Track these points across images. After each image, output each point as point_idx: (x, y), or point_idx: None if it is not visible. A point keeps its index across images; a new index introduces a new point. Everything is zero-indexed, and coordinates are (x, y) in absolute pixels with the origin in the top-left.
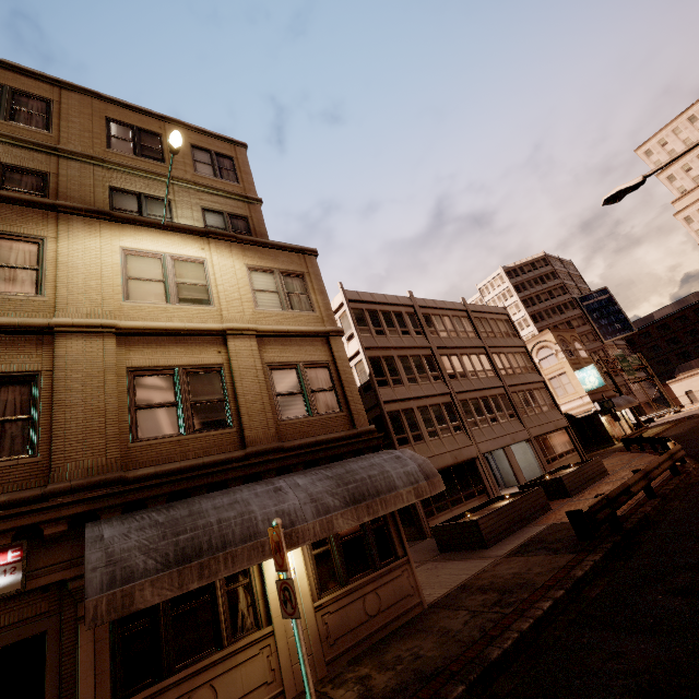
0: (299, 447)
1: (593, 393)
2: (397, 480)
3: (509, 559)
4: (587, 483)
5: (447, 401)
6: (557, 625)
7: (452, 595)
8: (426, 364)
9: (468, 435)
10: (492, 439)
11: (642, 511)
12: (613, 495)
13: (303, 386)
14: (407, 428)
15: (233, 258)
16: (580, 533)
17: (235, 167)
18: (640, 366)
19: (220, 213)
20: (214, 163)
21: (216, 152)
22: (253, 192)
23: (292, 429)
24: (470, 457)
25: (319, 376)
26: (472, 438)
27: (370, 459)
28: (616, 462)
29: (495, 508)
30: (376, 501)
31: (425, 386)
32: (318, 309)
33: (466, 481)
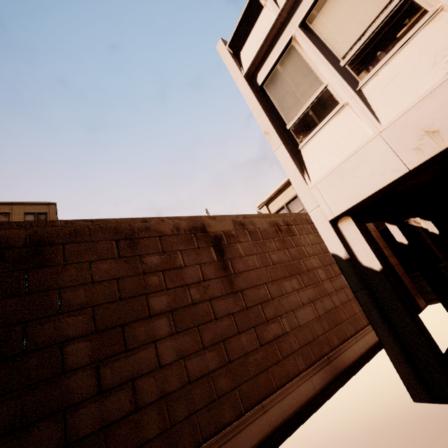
0: None
1: None
2: None
3: None
4: None
5: None
6: None
7: None
8: None
9: None
10: None
11: None
12: None
13: None
14: None
15: None
16: None
17: (47, 218)
18: None
19: None
20: (36, 219)
21: (38, 212)
22: None
23: None
24: None
25: None
26: None
27: None
28: None
29: None
30: None
31: None
32: None
33: None
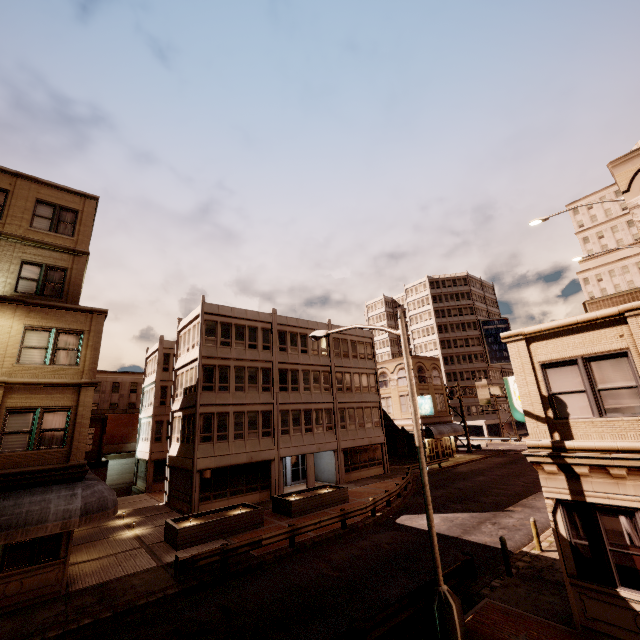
0: (2, 475)
1: (427, 417)
2: (52, 515)
3: (158, 569)
4: (318, 508)
5: (268, 409)
6: (78, 637)
7: (87, 590)
8: (261, 375)
9: (274, 440)
10: (296, 446)
11: (263, 558)
12: (233, 546)
13: (35, 426)
14: (216, 428)
15: (14, 319)
16: (176, 572)
17: (76, 220)
18: (501, 396)
19: (39, 265)
20: (55, 217)
21: (62, 206)
22: (86, 245)
23: (6, 460)
24: (266, 458)
25: (56, 418)
26: (276, 443)
27: (48, 494)
28: (379, 489)
29: (223, 516)
30: (18, 531)
31: (251, 394)
32: (83, 363)
33: (255, 477)
